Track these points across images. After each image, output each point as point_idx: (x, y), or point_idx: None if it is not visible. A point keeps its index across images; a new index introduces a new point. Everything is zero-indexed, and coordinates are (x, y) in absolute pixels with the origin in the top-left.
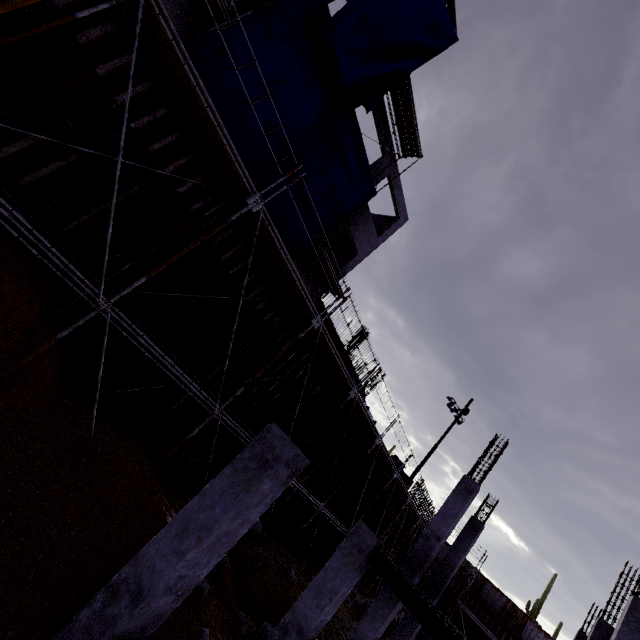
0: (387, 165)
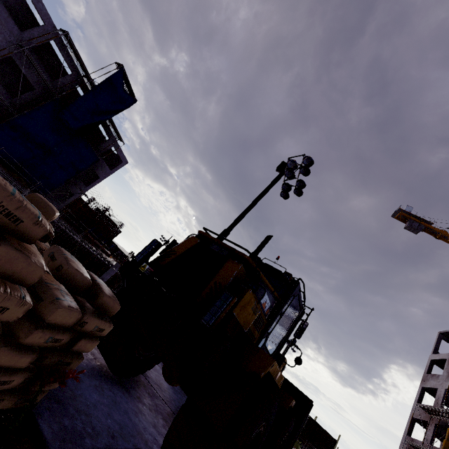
0: (112, 143)
